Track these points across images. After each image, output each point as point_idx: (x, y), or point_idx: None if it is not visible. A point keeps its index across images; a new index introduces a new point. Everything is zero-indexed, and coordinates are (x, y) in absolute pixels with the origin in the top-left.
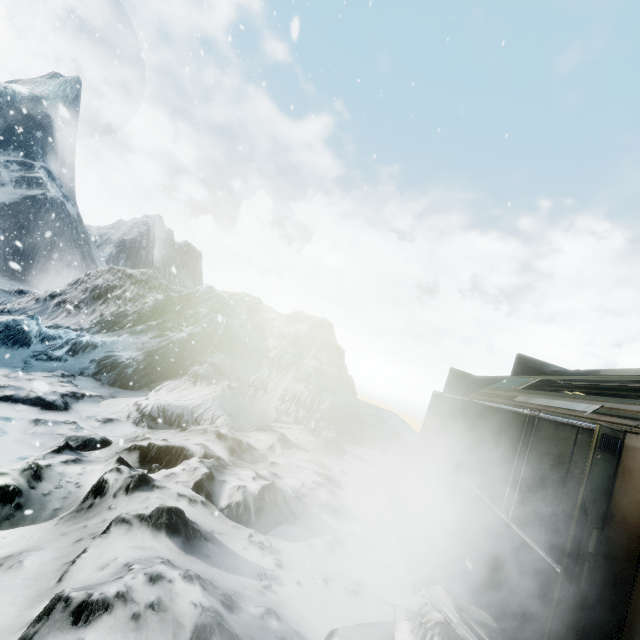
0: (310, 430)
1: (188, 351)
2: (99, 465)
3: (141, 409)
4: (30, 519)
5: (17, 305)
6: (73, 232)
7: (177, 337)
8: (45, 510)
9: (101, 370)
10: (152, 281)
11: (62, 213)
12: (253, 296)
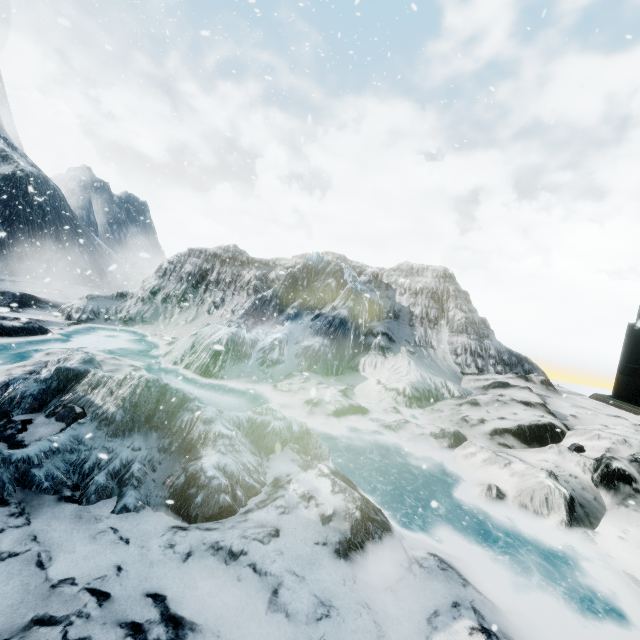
0: (519, 377)
1: (356, 326)
2: (517, 454)
3: (402, 393)
4: (596, 511)
5: (130, 310)
6: (67, 210)
7: (344, 315)
8: (591, 502)
9: (310, 363)
10: (239, 257)
11: (49, 190)
12: (337, 254)
